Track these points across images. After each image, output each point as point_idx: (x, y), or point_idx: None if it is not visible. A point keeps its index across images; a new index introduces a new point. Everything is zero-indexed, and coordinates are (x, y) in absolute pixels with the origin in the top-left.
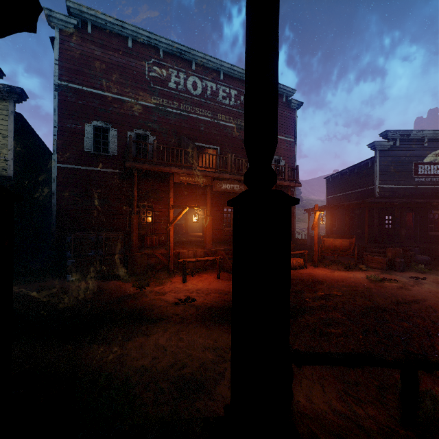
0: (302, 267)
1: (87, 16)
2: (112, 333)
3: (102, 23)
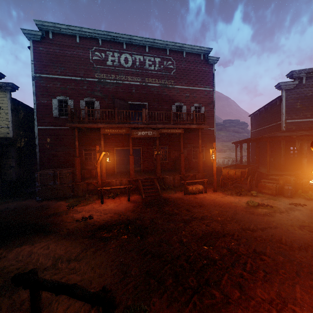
0: (202, 192)
1: (48, 27)
2: (17, 240)
3: (58, 30)
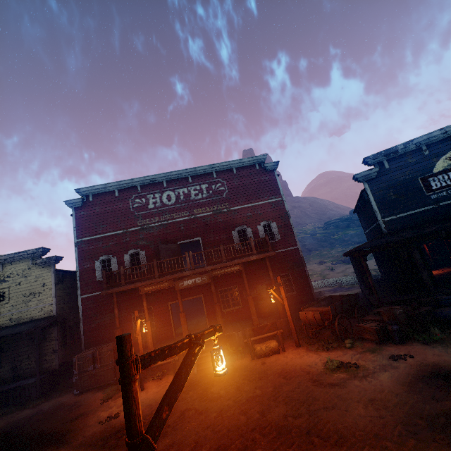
0: (277, 352)
1: (88, 192)
2: None
3: (97, 191)
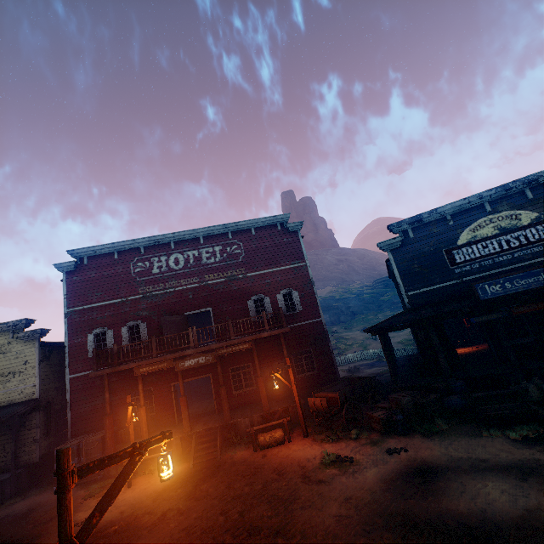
0: (283, 442)
1: (82, 253)
2: None
3: (93, 253)
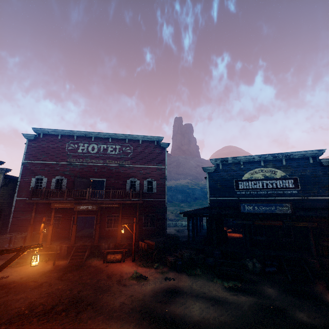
0: (120, 261)
1: (40, 131)
2: None
3: (47, 132)
